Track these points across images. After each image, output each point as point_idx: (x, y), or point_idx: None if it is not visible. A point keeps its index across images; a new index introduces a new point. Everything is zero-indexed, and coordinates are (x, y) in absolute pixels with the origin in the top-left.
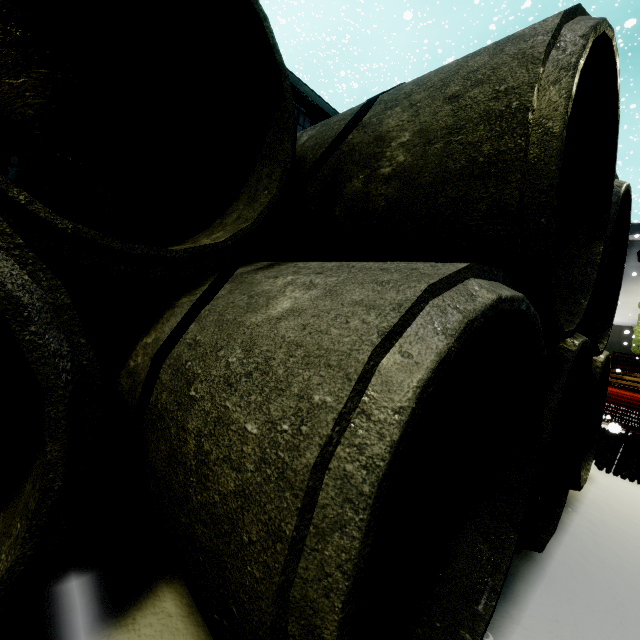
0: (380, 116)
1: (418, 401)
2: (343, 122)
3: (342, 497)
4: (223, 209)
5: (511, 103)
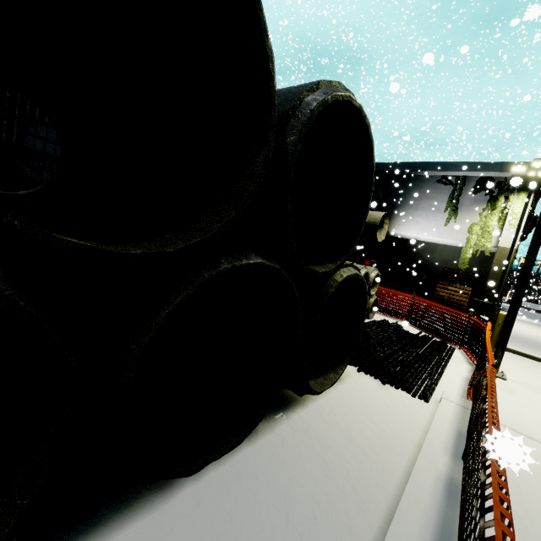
0: None
1: None
2: None
3: None
4: None
5: None
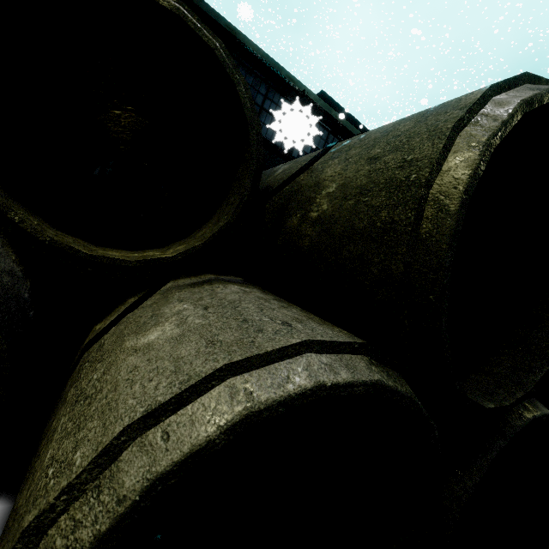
0: (324, 164)
1: (146, 493)
2: (304, 163)
3: None
4: (204, 222)
5: (411, 175)
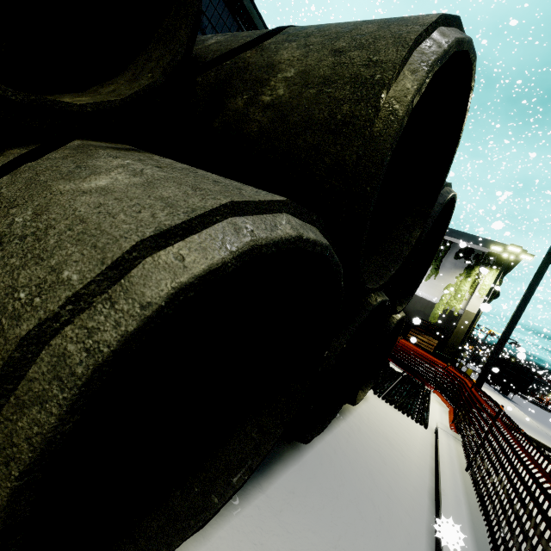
0: (279, 45)
1: (170, 301)
2: (249, 39)
3: (53, 374)
4: (106, 78)
5: (376, 75)
